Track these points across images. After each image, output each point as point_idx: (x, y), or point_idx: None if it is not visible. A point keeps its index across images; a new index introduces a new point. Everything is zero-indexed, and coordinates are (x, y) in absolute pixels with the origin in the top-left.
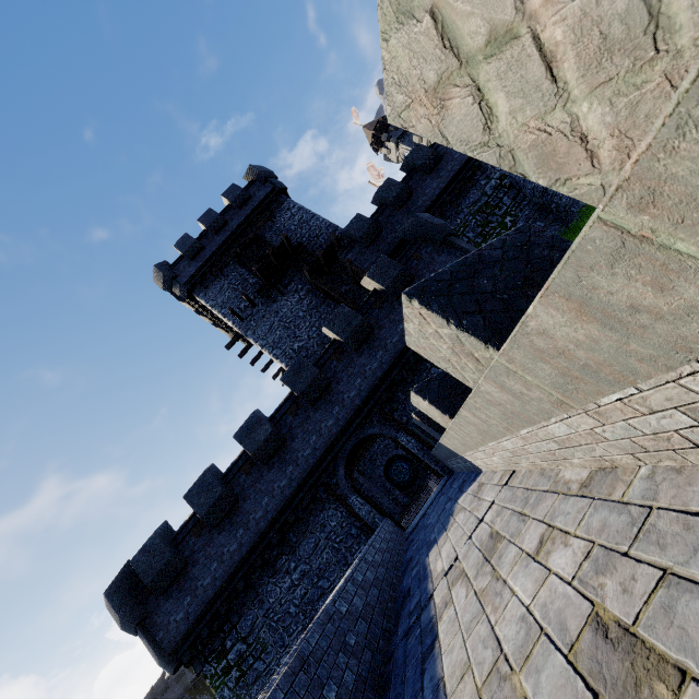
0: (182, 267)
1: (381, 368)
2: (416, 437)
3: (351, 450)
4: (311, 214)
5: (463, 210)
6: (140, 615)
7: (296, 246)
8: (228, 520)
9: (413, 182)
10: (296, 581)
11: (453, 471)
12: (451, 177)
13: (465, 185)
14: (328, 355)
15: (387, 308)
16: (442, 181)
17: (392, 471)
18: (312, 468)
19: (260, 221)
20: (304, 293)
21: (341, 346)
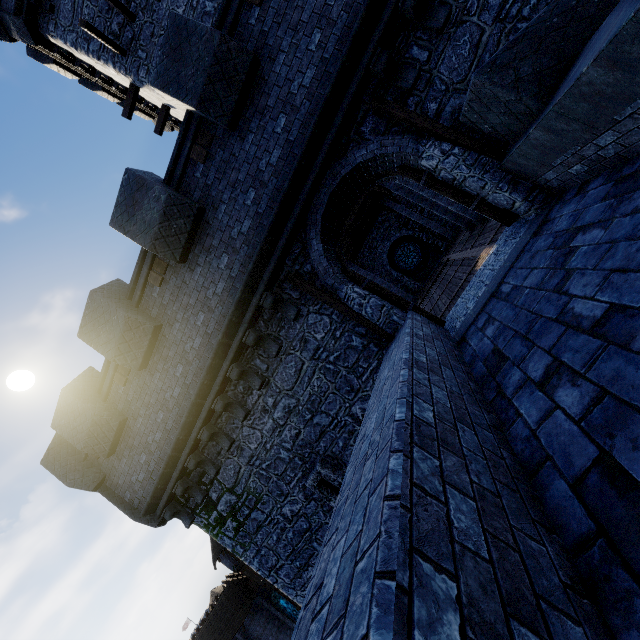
0: None
1: None
2: (463, 140)
3: (327, 206)
4: None
5: None
6: (94, 479)
7: None
8: (157, 356)
9: None
10: (280, 421)
11: (563, 189)
12: None
13: None
14: None
15: None
16: None
17: (397, 257)
18: (261, 251)
19: None
20: None
21: None
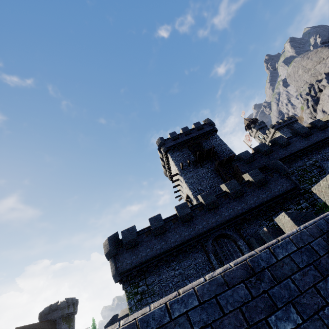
0: (168, 141)
1: (242, 210)
2: (248, 244)
3: (216, 235)
4: (224, 143)
5: (293, 167)
6: (115, 252)
7: (214, 152)
8: (160, 236)
9: (274, 148)
10: (176, 274)
11: None
12: (292, 152)
13: (297, 158)
14: (221, 195)
15: (251, 189)
16: (287, 153)
17: None
18: (200, 233)
19: (204, 138)
20: (210, 170)
21: (227, 194)
